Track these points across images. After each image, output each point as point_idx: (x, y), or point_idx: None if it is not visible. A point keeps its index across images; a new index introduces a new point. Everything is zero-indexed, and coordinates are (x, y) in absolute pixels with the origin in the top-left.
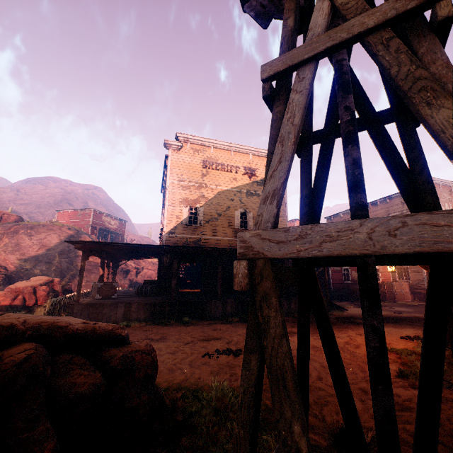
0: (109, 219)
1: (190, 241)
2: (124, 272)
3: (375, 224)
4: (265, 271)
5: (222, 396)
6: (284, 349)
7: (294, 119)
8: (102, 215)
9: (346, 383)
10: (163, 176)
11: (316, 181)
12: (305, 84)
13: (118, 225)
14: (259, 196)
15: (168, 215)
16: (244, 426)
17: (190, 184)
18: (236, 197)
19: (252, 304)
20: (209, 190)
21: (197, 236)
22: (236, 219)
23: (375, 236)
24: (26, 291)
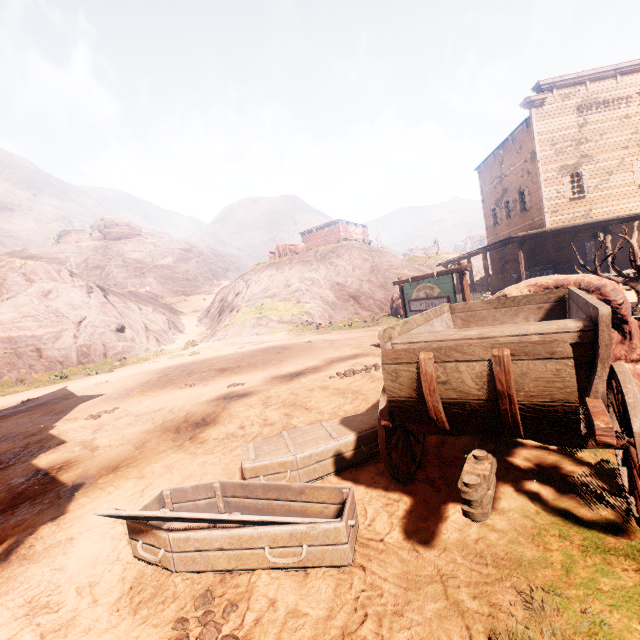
0: (353, 228)
1: (577, 215)
2: None
3: None
4: None
5: None
6: None
7: None
8: (347, 226)
9: None
10: (497, 148)
11: None
12: None
13: (362, 233)
14: None
15: (546, 192)
16: None
17: (565, 145)
18: (630, 143)
19: None
20: (591, 146)
21: (584, 208)
22: (635, 172)
23: None
24: None
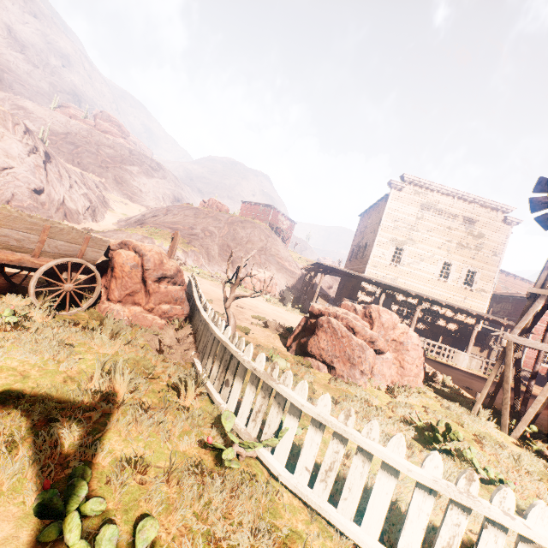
0: (283, 218)
1: (388, 277)
2: (300, 277)
3: (543, 345)
4: (510, 344)
5: (446, 381)
6: (511, 360)
7: (533, 310)
8: (278, 214)
9: (519, 384)
10: (371, 206)
11: (535, 316)
12: (541, 302)
13: (288, 226)
14: (470, 250)
15: (375, 250)
16: (494, 371)
17: (402, 225)
18: (444, 246)
19: (503, 350)
20: (418, 234)
21: (395, 274)
22: (438, 267)
23: (542, 347)
24: (262, 280)
